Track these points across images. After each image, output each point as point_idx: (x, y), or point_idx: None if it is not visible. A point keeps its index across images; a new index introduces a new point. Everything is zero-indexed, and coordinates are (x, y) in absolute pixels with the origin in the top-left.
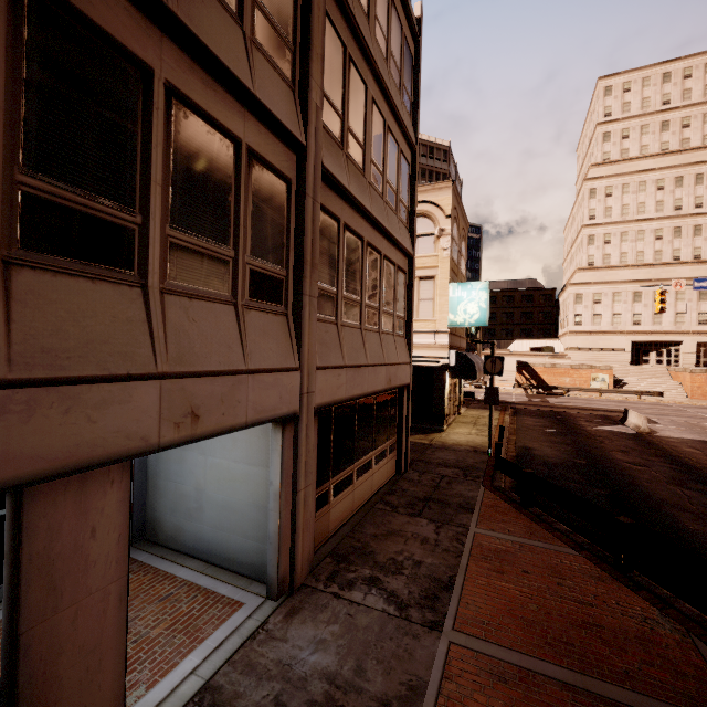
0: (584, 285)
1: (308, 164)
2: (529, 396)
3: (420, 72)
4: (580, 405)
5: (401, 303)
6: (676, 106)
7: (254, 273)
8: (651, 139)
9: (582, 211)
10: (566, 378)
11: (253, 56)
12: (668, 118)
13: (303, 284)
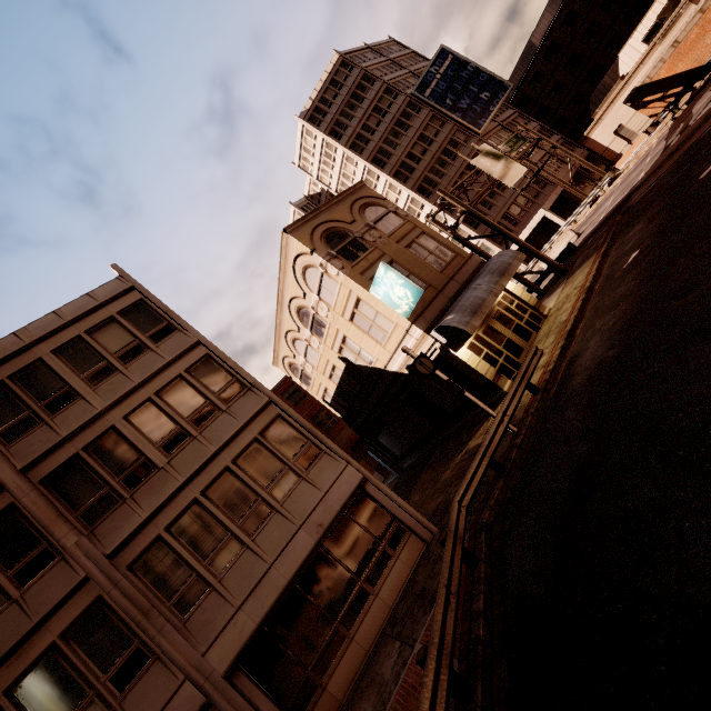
0: None
1: (96, 578)
2: (672, 128)
3: (152, 297)
4: None
5: (294, 441)
6: None
7: (114, 677)
8: None
9: None
10: None
11: (27, 601)
12: None
13: (147, 636)
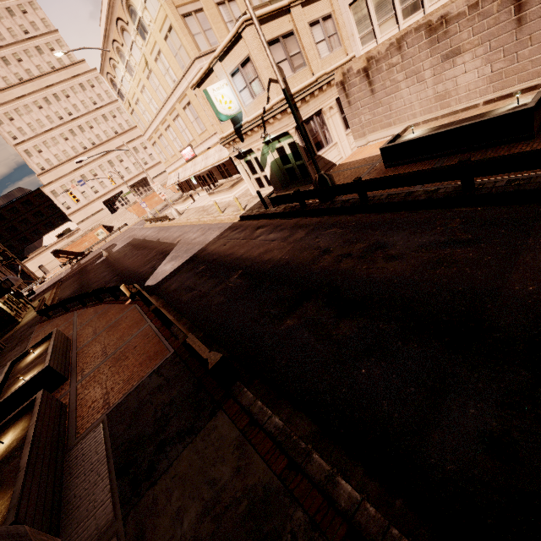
0: (51, 184)
1: None
2: (72, 266)
3: None
4: (94, 256)
5: None
6: (1, 45)
7: None
8: (5, 72)
9: (4, 134)
10: (85, 243)
11: None
12: (3, 55)
13: None
